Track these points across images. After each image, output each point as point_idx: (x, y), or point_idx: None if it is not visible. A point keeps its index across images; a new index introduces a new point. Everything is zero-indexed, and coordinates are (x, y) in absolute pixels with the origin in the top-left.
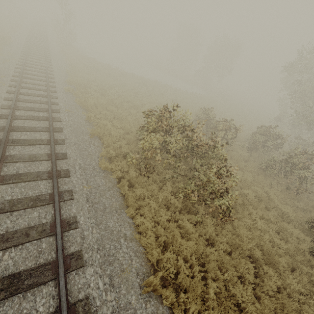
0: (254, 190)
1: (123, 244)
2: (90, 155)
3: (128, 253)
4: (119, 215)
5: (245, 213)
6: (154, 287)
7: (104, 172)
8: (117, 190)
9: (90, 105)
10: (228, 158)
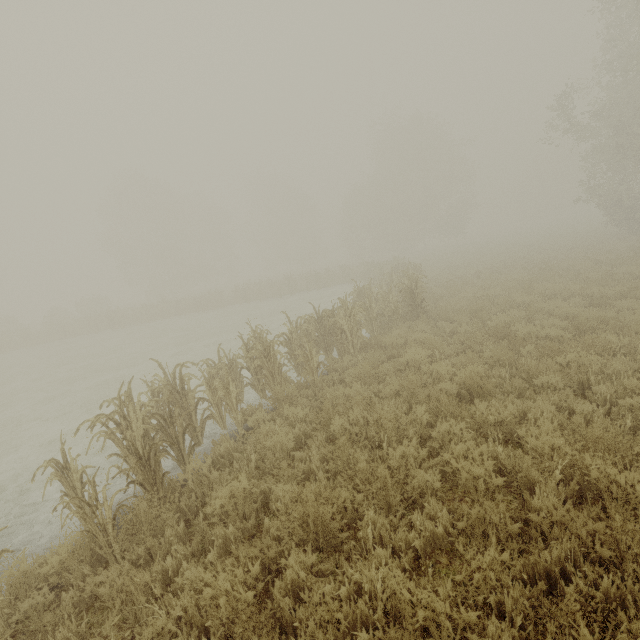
0: None
1: None
2: None
3: None
4: None
5: None
6: None
7: None
8: None
9: None
10: None
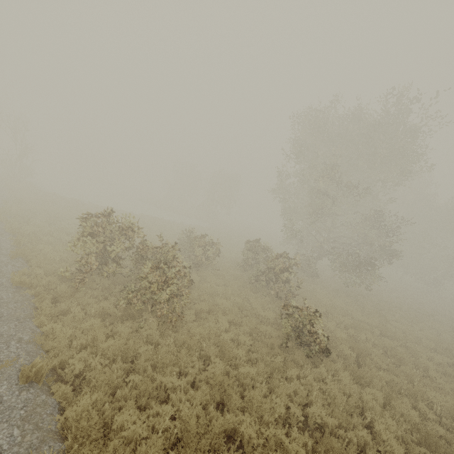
0: (234, 301)
1: (13, 345)
2: (2, 273)
3: (17, 353)
4: (21, 322)
5: (209, 317)
6: (40, 374)
7: (17, 288)
8: (29, 303)
9: (25, 231)
10: (210, 275)
